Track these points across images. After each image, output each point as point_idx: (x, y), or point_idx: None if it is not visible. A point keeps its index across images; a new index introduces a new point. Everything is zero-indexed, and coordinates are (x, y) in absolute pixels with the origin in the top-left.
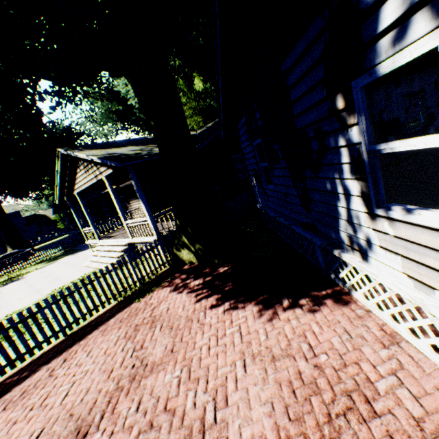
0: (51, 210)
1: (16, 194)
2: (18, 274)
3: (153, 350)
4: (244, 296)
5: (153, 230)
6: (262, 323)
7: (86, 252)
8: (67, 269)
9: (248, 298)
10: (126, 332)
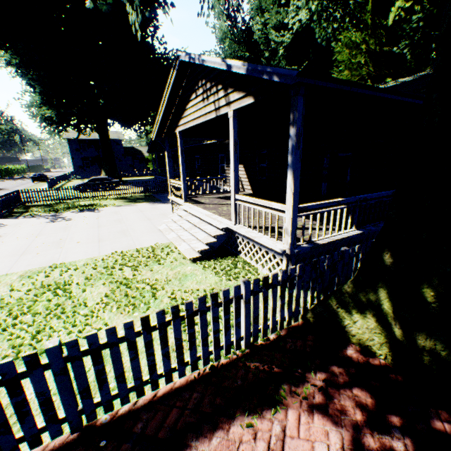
0: (146, 148)
1: (123, 122)
2: (97, 203)
3: None
4: None
5: (288, 234)
6: None
7: (164, 207)
8: (139, 223)
9: None
10: None
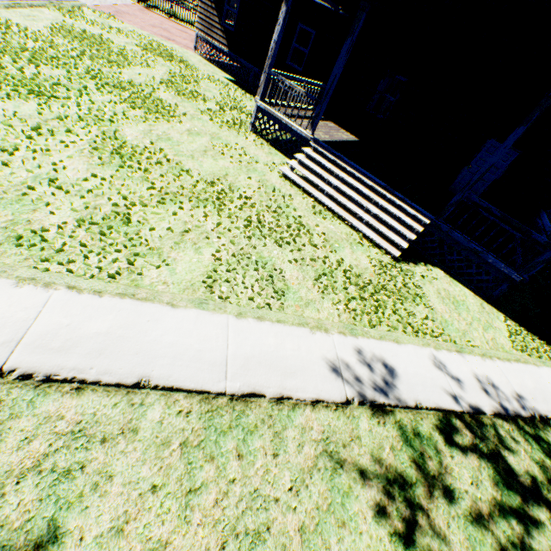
0: None
1: None
2: None
3: None
4: None
5: None
6: None
7: None
8: None
9: None
10: None
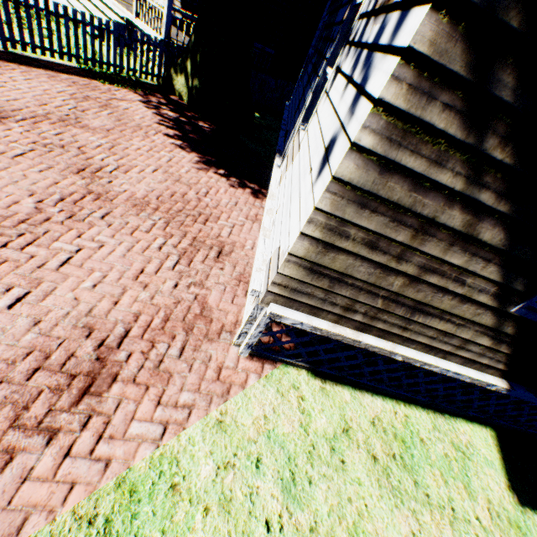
0: None
1: None
2: None
3: (93, 120)
4: (198, 149)
5: (164, 28)
6: (192, 167)
7: None
8: None
9: (200, 152)
10: (75, 93)
